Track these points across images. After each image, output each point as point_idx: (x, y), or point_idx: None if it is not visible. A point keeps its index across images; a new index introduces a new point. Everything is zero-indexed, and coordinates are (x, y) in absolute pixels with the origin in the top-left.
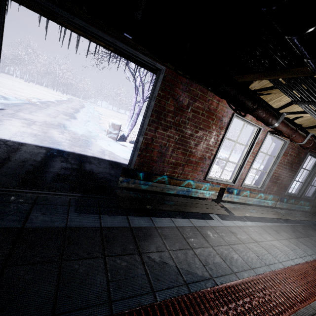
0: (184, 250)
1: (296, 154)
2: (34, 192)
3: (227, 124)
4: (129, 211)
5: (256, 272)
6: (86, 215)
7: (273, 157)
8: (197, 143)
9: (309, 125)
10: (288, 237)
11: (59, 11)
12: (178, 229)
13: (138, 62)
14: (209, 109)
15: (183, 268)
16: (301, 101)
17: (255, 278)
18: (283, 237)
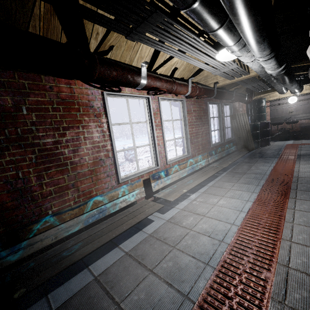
0: None
1: (198, 108)
2: None
3: (103, 108)
4: None
5: (213, 265)
6: None
7: (181, 120)
8: (75, 149)
9: (190, 75)
10: (231, 186)
11: None
12: (99, 280)
13: None
14: (62, 99)
15: None
16: (133, 32)
17: (213, 279)
18: (226, 189)
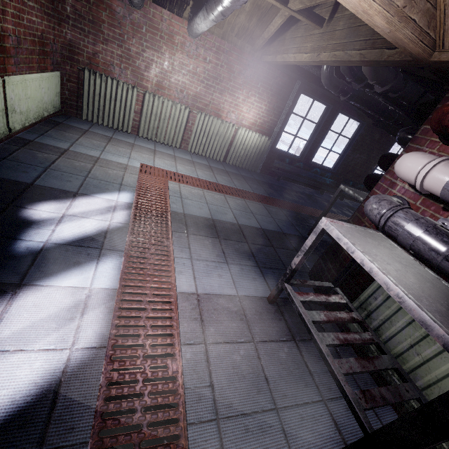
0: None
1: None
2: None
3: None
4: None
5: None
6: None
7: None
8: None
9: None
10: None
11: None
12: None
13: None
14: None
15: None
16: None
17: None
18: None
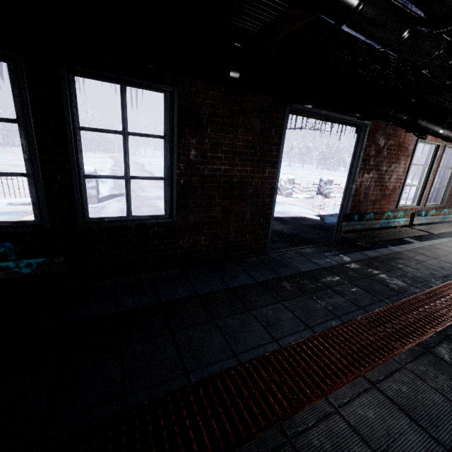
0: (420, 263)
1: None
2: (290, 250)
3: (412, 151)
4: (355, 249)
5: None
6: (337, 256)
7: (450, 169)
8: (390, 177)
9: None
10: None
11: (314, 110)
12: (400, 253)
13: (340, 122)
14: (399, 143)
15: (432, 271)
16: None
17: None
18: None
